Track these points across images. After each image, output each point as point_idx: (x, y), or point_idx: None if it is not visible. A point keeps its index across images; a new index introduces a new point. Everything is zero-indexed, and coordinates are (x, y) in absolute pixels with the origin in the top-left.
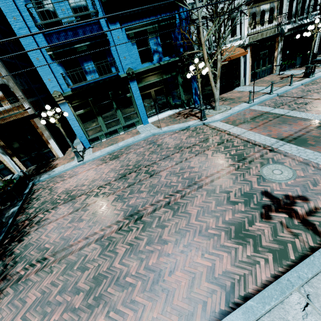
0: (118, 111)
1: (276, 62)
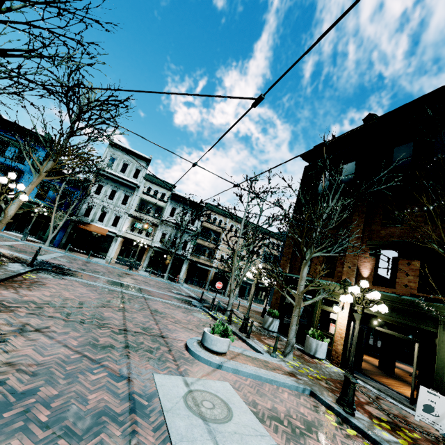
0: None
1: (143, 262)
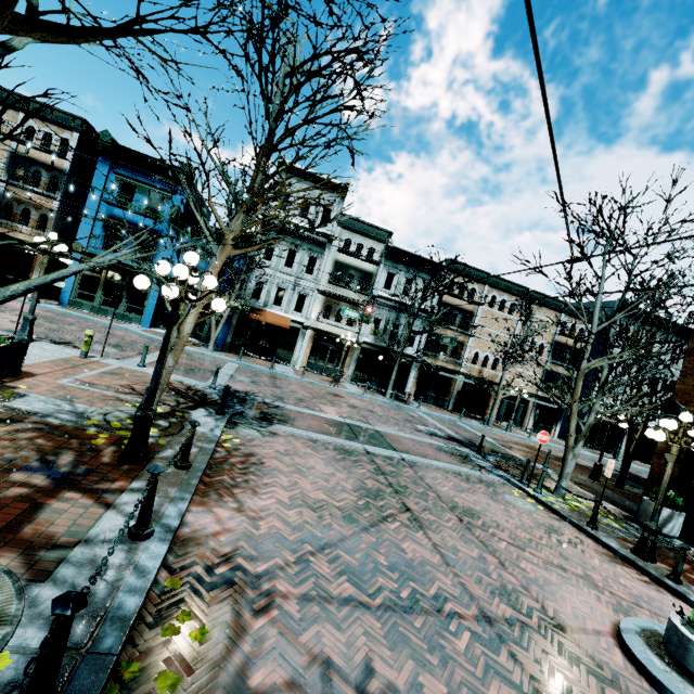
0: (125, 295)
1: (347, 369)
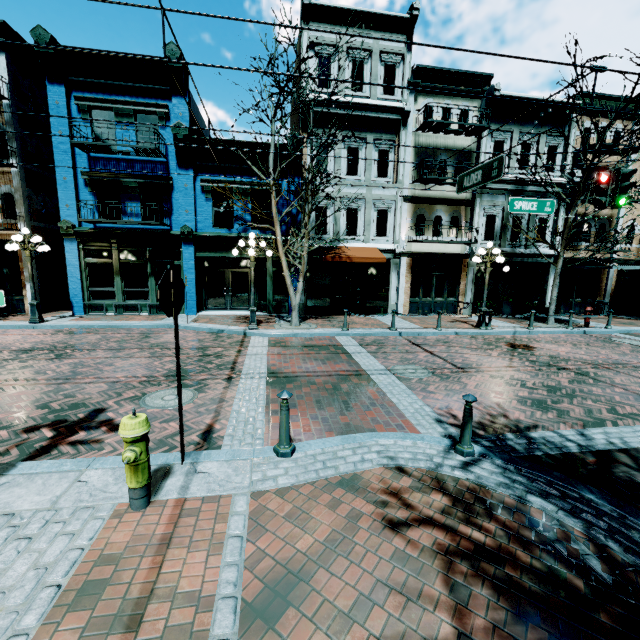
0: (151, 278)
1: (463, 297)
